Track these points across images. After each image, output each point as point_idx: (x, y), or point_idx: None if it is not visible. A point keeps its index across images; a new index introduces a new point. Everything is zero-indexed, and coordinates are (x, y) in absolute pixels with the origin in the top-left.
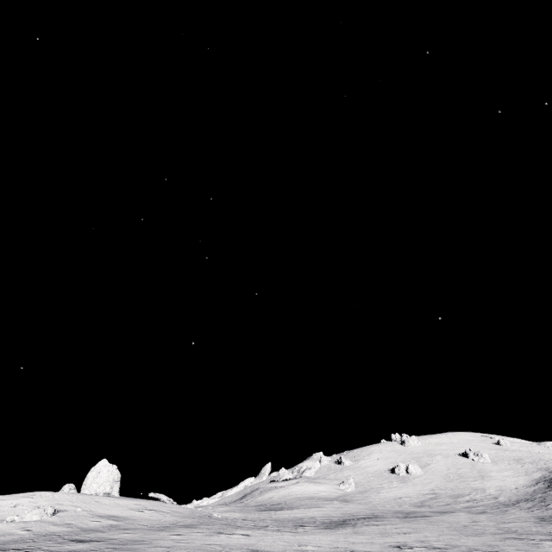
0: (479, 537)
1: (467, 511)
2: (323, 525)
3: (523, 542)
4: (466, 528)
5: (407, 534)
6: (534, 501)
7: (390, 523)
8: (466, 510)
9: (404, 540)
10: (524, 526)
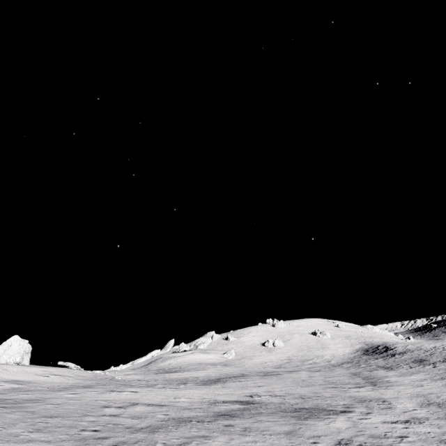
0: (310, 387)
1: (308, 370)
2: (202, 383)
3: (337, 389)
4: (303, 381)
5: (261, 387)
6: (352, 363)
7: (252, 379)
8: (308, 369)
9: (257, 391)
10: (342, 379)
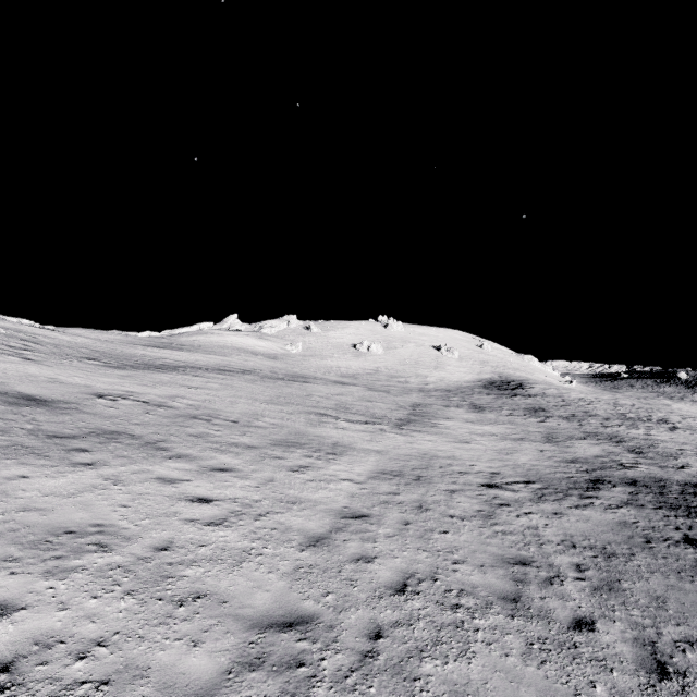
0: (277, 407)
1: (371, 388)
2: (127, 365)
3: (316, 418)
4: (301, 397)
5: (193, 389)
6: (450, 393)
7: (226, 378)
8: (376, 387)
9: (155, 392)
10: (376, 407)
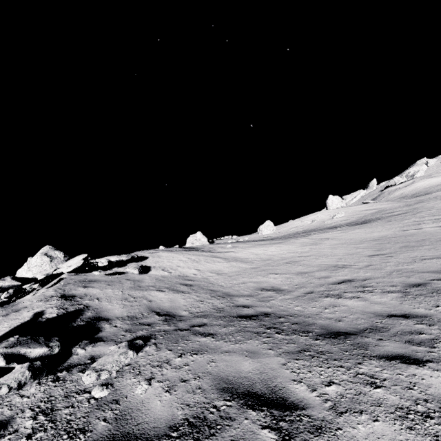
0: None
1: None
2: None
3: None
4: None
5: None
6: None
7: None
8: None
9: None
10: None
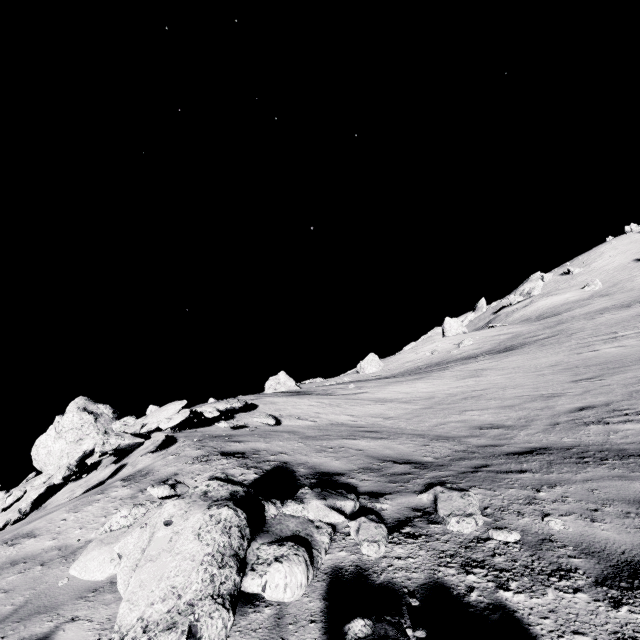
0: None
1: None
2: None
3: None
4: None
5: None
6: None
7: None
8: None
9: None
10: None
